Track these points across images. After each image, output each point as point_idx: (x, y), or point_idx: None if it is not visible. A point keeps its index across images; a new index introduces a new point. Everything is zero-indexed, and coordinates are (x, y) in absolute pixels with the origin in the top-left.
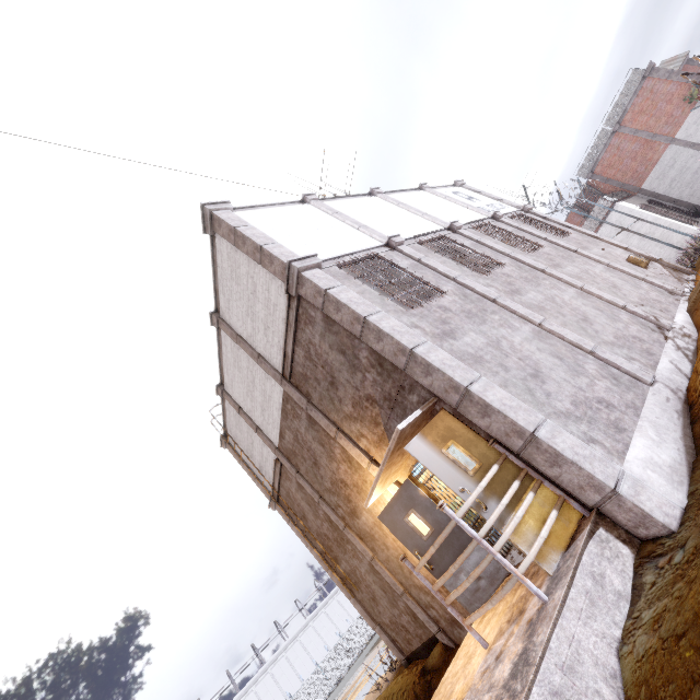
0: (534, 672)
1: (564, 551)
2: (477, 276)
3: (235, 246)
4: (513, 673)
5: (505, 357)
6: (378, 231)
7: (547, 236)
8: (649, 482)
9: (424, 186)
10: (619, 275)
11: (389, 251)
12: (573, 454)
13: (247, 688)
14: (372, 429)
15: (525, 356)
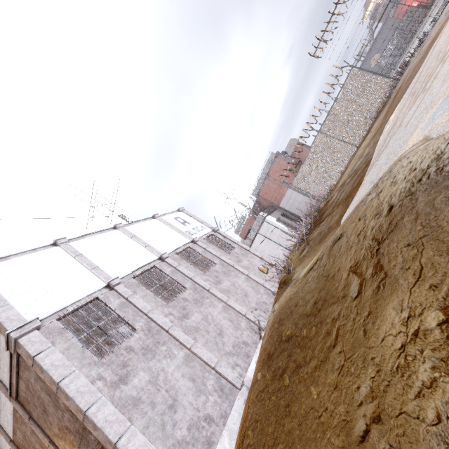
0: None
1: None
2: (164, 305)
3: None
4: None
5: (157, 392)
6: (107, 269)
7: (220, 255)
8: None
9: (156, 216)
10: (251, 283)
11: (108, 291)
12: None
13: None
14: (71, 447)
15: (171, 385)
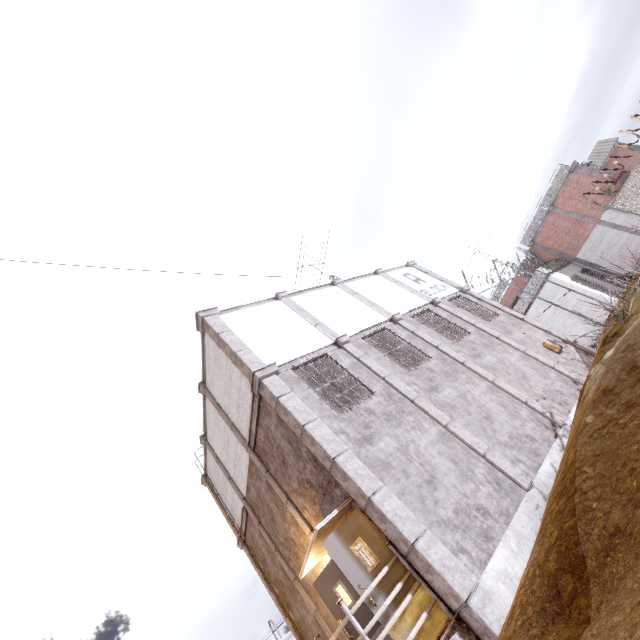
0: None
1: None
2: (404, 372)
3: (218, 346)
4: None
5: (409, 462)
6: (332, 327)
7: (475, 322)
8: (497, 595)
9: (379, 271)
10: (532, 363)
11: (337, 349)
12: (441, 565)
13: None
14: (312, 505)
15: (426, 460)
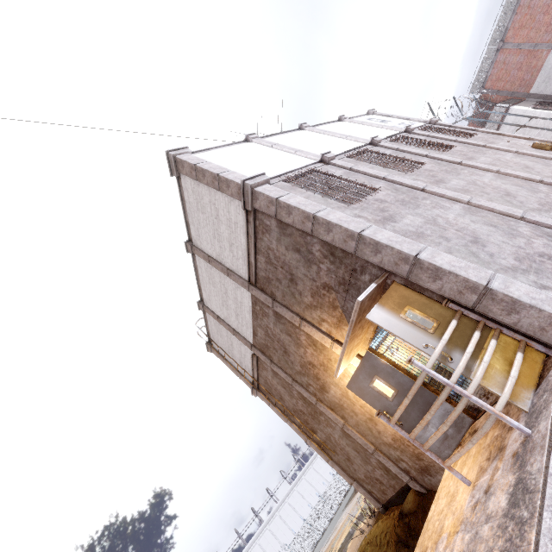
0: (540, 497)
1: (535, 389)
2: (403, 174)
3: (197, 180)
4: (512, 502)
5: (444, 230)
6: (312, 153)
7: (456, 138)
8: None
9: (343, 117)
10: (528, 158)
11: (324, 165)
12: (530, 299)
13: (252, 541)
14: (331, 313)
15: (461, 227)
